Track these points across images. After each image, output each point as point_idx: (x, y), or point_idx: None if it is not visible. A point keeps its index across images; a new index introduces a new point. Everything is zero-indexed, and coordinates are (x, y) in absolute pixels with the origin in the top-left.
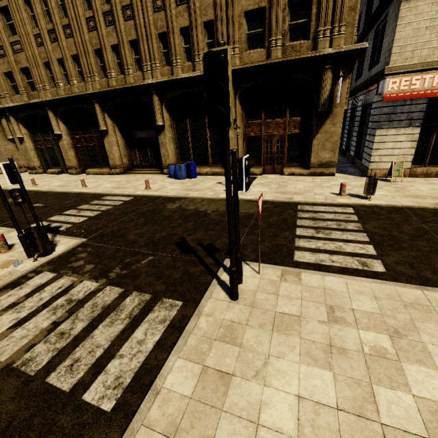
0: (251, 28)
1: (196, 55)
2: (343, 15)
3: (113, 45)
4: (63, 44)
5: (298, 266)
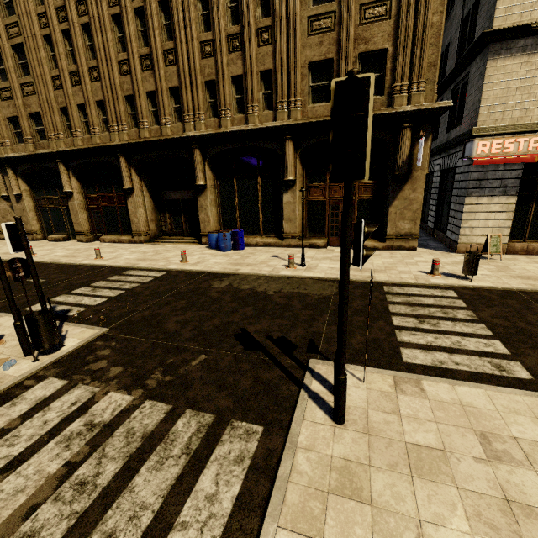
0: (316, 80)
1: (250, 107)
2: (422, 71)
3: (149, 92)
4: (88, 88)
5: (413, 370)
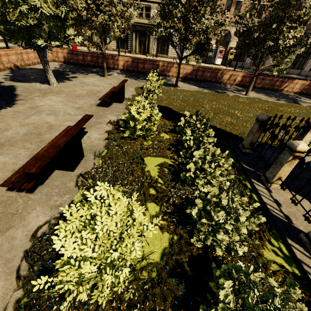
0: None
1: None
2: None
3: None
4: None
5: None
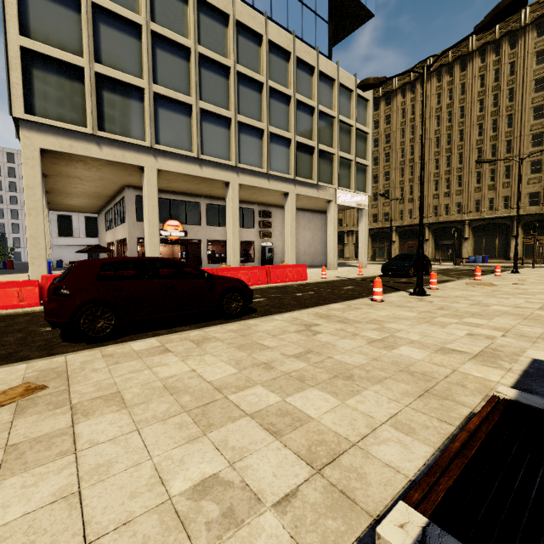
0: (531, 198)
1: (496, 209)
2: None
3: (445, 204)
4: (416, 203)
5: None
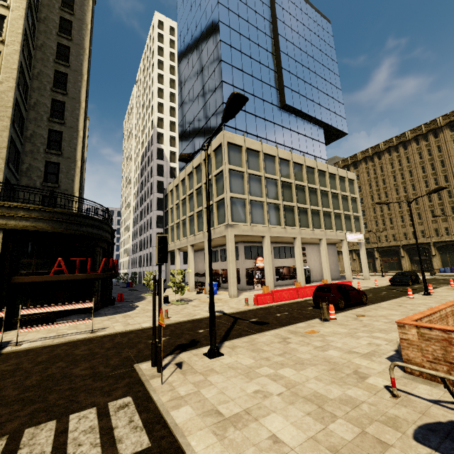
0: None
1: (451, 234)
2: None
3: (411, 231)
4: (389, 231)
5: None
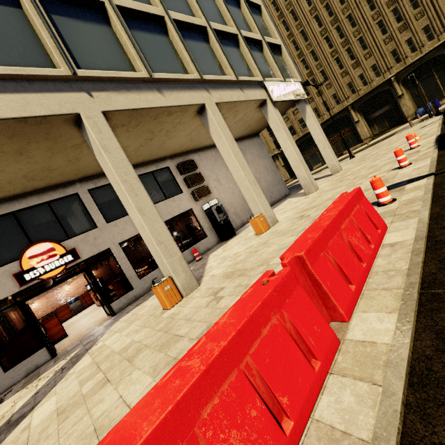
0: None
1: (420, 46)
2: None
3: (358, 76)
4: (327, 93)
5: None
